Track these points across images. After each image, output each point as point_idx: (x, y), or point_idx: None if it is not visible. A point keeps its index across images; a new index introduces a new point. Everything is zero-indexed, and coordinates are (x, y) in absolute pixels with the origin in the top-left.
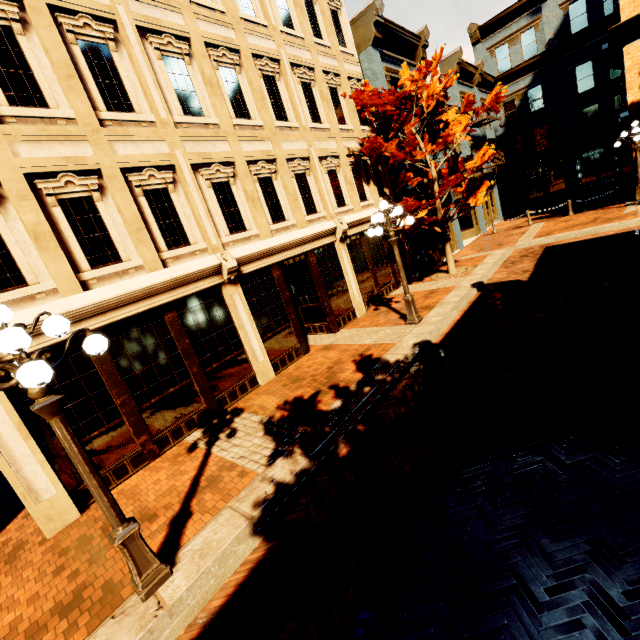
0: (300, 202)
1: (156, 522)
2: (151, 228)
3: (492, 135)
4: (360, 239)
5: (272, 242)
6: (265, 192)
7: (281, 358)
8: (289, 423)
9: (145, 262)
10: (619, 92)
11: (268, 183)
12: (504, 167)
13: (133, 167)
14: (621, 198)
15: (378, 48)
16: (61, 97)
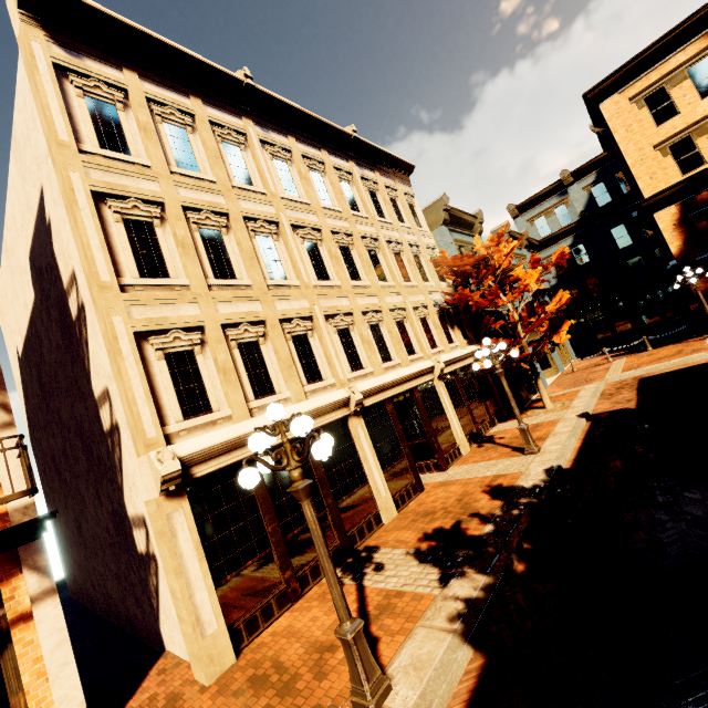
0: (402, 344)
1: (338, 652)
2: (296, 366)
3: (547, 285)
4: (453, 377)
5: (386, 378)
6: (375, 336)
7: (400, 494)
8: (443, 550)
9: (293, 394)
10: (657, 246)
11: (376, 329)
12: (565, 312)
13: (286, 318)
14: (695, 333)
15: (446, 226)
16: (243, 272)
